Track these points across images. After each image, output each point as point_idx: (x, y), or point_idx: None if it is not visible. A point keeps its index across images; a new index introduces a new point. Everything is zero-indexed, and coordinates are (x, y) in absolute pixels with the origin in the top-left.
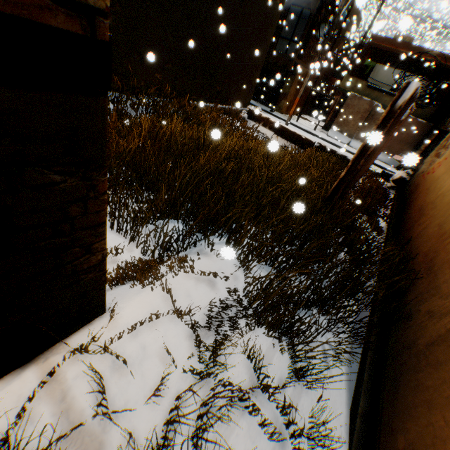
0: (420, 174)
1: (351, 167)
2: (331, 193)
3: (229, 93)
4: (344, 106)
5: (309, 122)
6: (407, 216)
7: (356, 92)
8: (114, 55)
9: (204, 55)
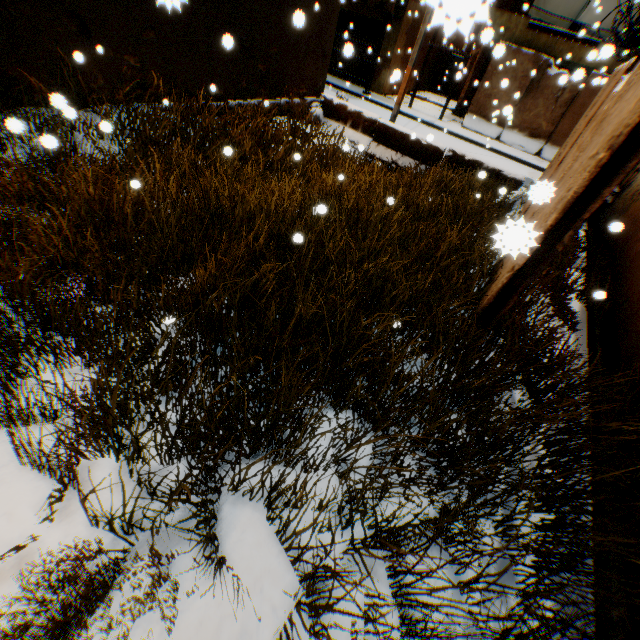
0: (638, 194)
1: (542, 247)
2: (495, 298)
3: (283, 73)
4: (490, 70)
5: (431, 105)
6: (631, 299)
7: (510, 41)
8: (15, 26)
9: (219, 3)
